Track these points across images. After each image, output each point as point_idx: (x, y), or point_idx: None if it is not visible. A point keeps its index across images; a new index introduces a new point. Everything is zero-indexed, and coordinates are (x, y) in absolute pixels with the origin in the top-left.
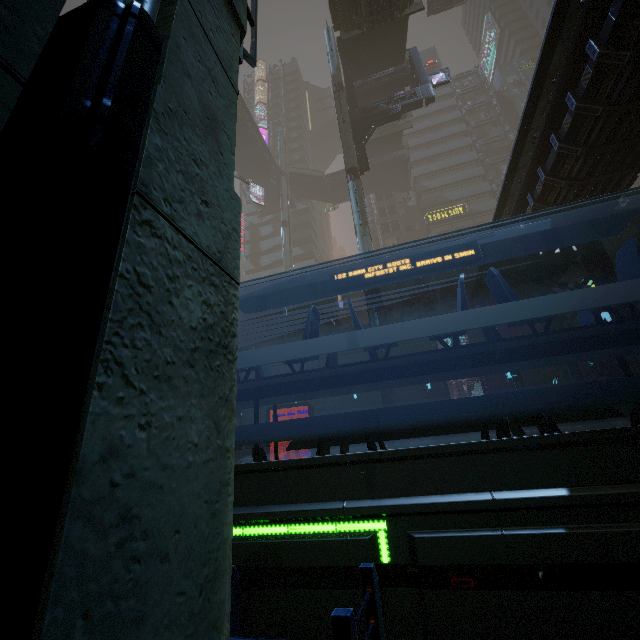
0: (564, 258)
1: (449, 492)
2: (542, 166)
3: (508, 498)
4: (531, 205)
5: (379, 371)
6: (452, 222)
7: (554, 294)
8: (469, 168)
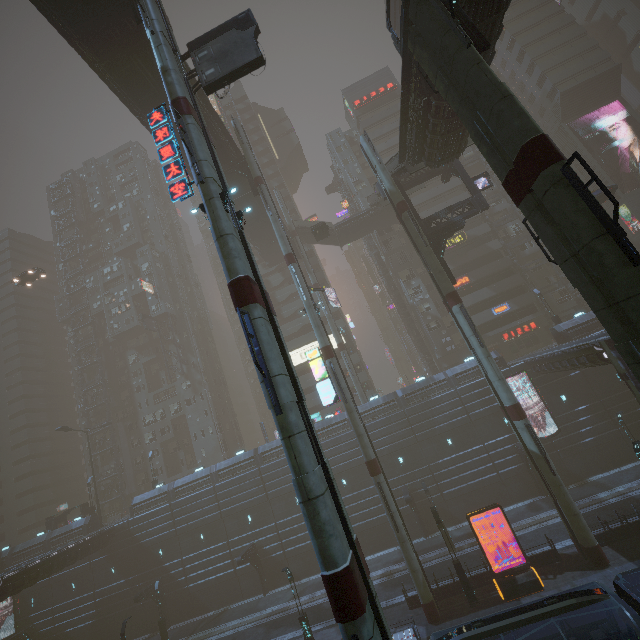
0: None
1: None
2: None
3: None
4: None
5: None
6: (455, 249)
7: None
8: (456, 194)
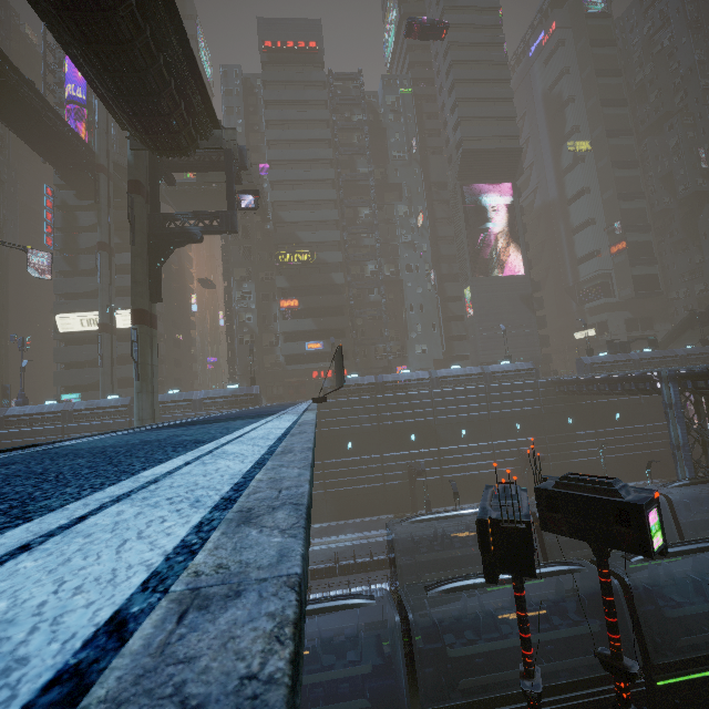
0: None
1: None
2: None
3: None
4: None
5: None
6: (301, 267)
7: None
8: (327, 207)
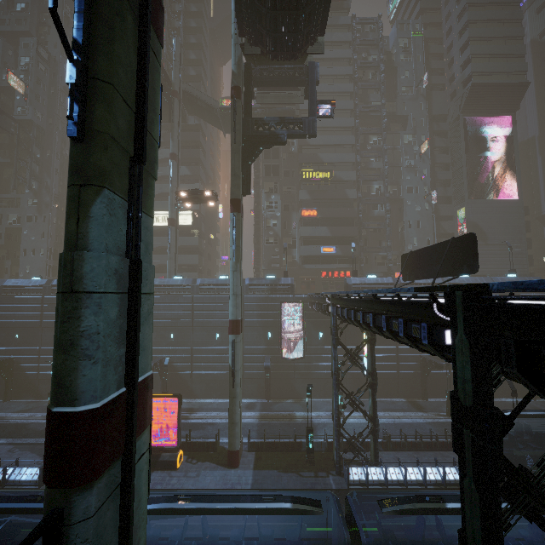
0: None
1: None
2: (348, 309)
3: None
4: (340, 315)
5: None
6: (320, 183)
7: None
8: (345, 133)
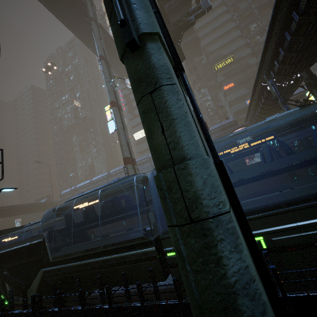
0: (296, 85)
1: (281, 225)
2: (281, 47)
3: (302, 224)
4: (277, 66)
5: (240, 183)
6: (228, 67)
7: (308, 150)
8: (232, 33)
